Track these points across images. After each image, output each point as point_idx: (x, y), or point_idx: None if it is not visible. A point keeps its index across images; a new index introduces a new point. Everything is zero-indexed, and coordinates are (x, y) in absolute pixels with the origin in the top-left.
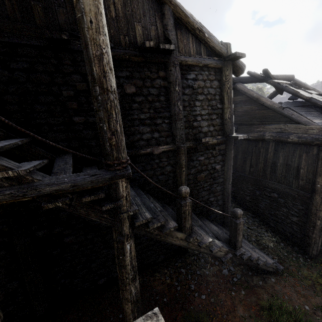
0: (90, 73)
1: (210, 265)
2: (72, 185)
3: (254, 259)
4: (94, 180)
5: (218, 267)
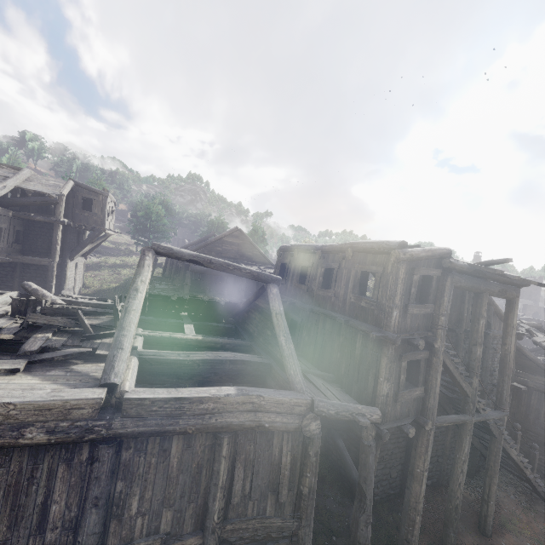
0: (505, 372)
1: (498, 491)
2: (495, 417)
3: (542, 485)
4: (500, 415)
5: (505, 493)
